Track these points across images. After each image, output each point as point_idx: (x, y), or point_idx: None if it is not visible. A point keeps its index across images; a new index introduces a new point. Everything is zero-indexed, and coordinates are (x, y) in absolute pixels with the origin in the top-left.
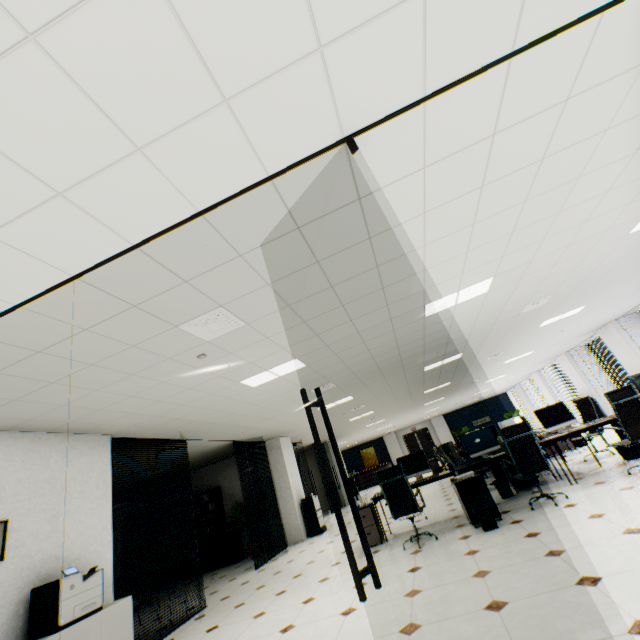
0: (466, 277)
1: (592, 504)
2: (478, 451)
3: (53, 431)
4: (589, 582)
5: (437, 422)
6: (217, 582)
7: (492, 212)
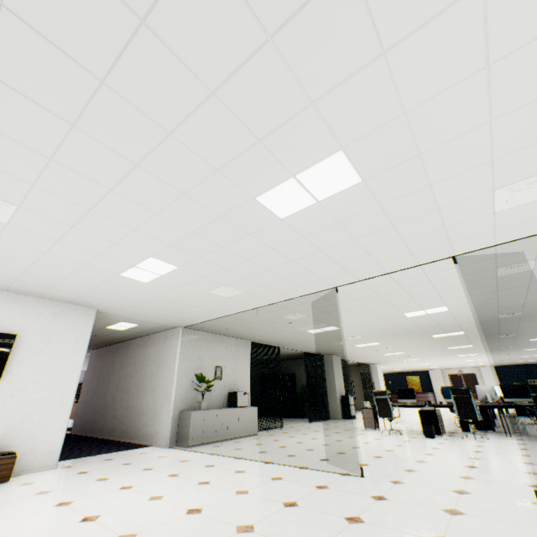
0: (424, 306)
1: (490, 443)
2: (451, 399)
3: (233, 336)
4: (427, 454)
5: (486, 371)
6: (289, 422)
7: (417, 292)
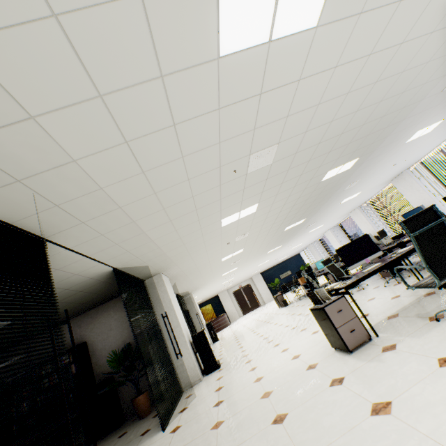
0: None
1: None
2: None
3: None
4: None
5: (257, 278)
6: None
7: None
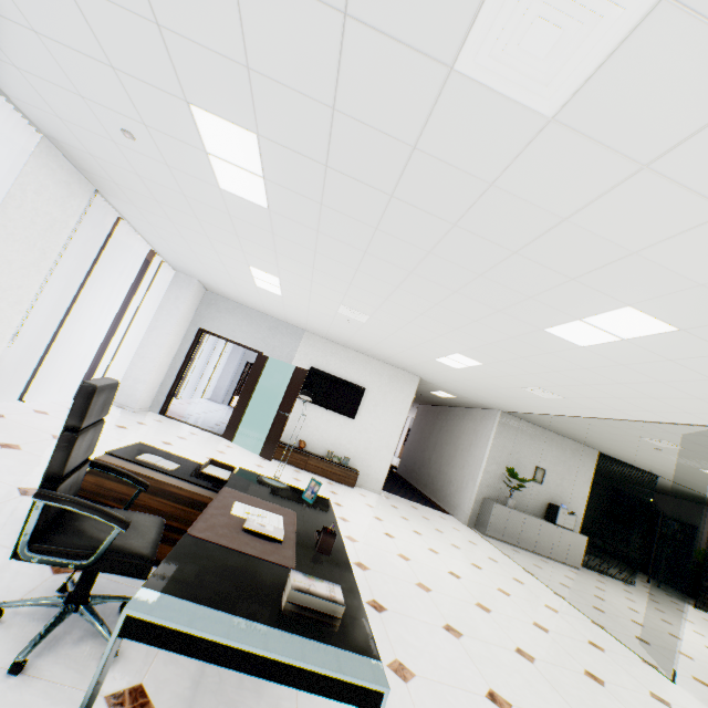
0: None
1: None
2: None
3: (569, 438)
4: None
5: None
6: (654, 587)
7: None
